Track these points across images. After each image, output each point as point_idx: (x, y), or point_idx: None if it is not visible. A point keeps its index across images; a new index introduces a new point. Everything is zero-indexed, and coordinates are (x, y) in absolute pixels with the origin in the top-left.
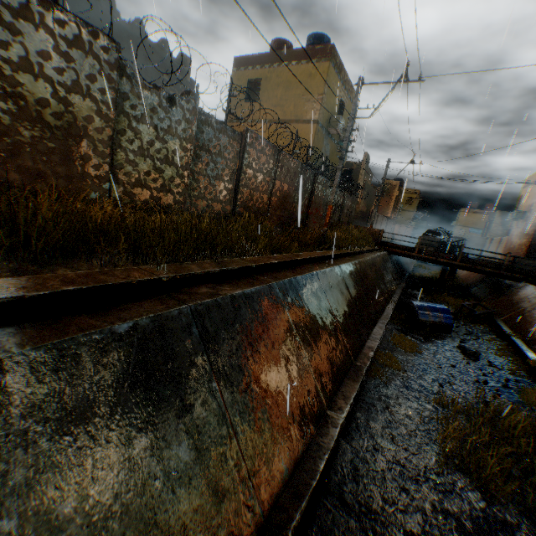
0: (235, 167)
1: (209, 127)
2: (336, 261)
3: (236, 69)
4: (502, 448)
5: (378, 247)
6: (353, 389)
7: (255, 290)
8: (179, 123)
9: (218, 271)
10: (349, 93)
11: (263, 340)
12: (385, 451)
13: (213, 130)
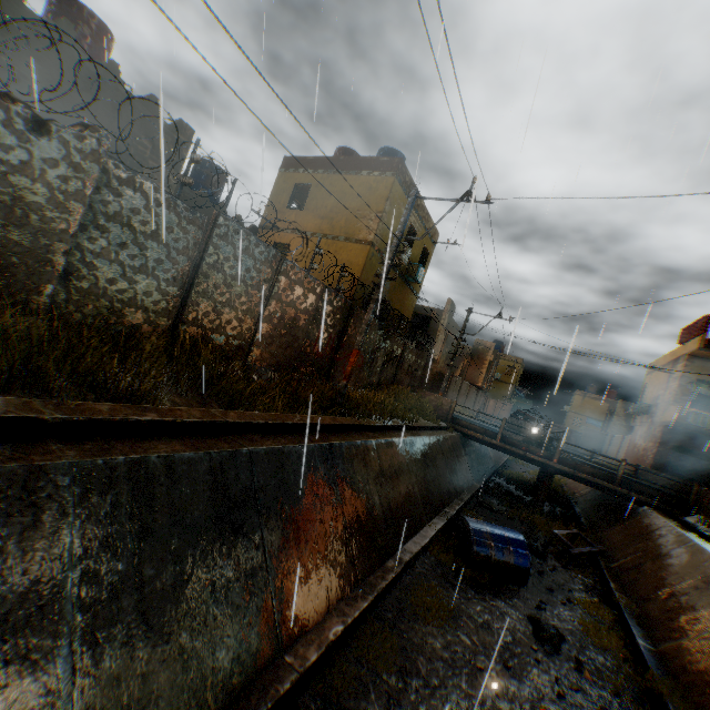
0: (189, 264)
1: (137, 192)
2: (335, 436)
3: (284, 169)
4: None
5: (447, 424)
6: None
7: None
8: (55, 164)
9: None
10: (424, 220)
11: None
12: None
13: (145, 197)
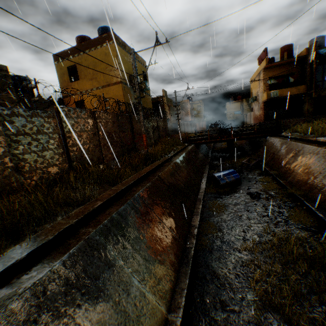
0: (59, 136)
1: (19, 116)
2: (157, 172)
3: (57, 62)
4: (291, 276)
5: (187, 143)
6: (185, 277)
7: (69, 255)
8: None
9: (27, 255)
10: (136, 58)
11: (83, 304)
12: (219, 324)
13: (24, 117)
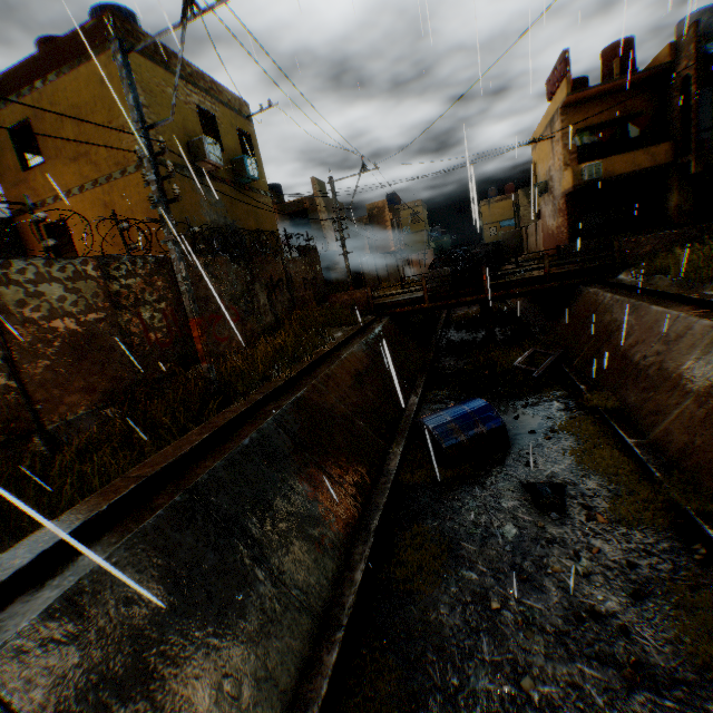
0: None
1: None
2: (205, 459)
3: None
4: None
5: (374, 316)
6: None
7: None
8: None
9: None
10: (214, 94)
11: None
12: None
13: None
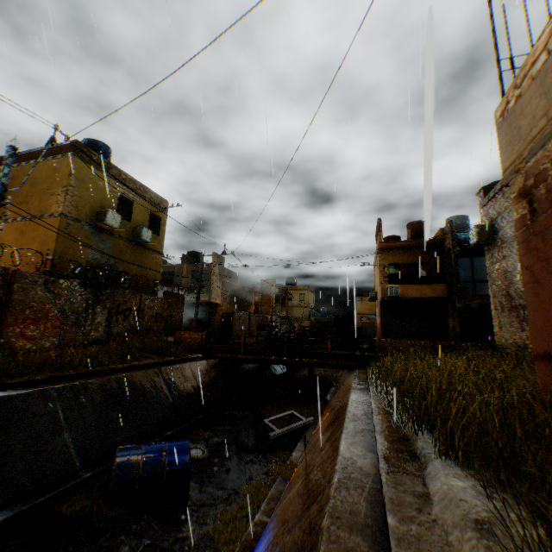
0: None
1: None
2: None
3: None
4: None
5: (202, 354)
6: None
7: None
8: None
9: None
10: (140, 191)
11: None
12: None
13: None
